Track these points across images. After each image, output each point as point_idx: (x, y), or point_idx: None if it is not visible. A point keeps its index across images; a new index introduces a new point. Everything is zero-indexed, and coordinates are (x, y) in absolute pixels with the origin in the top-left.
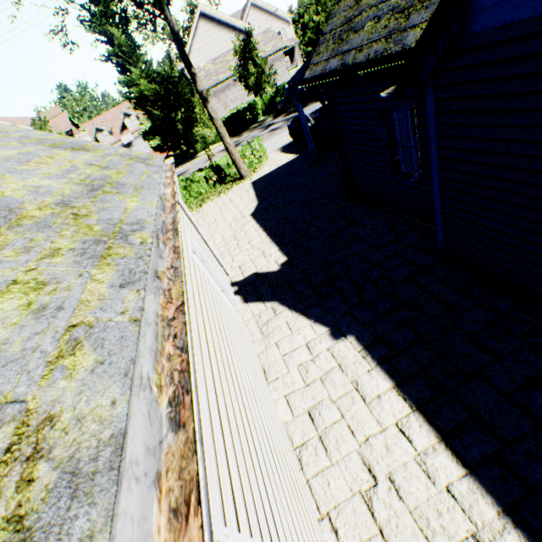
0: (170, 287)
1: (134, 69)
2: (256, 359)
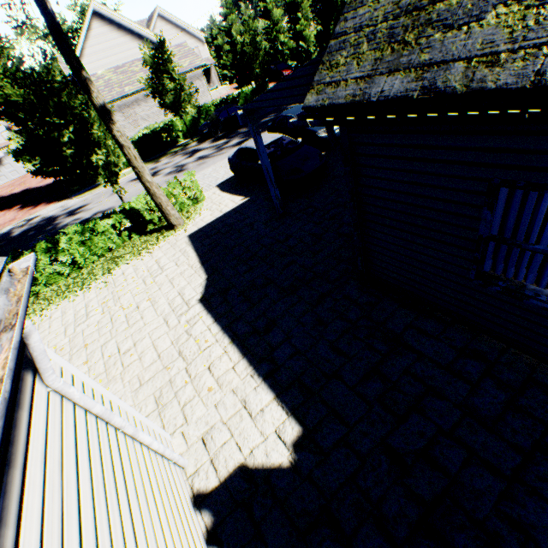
0: None
1: None
2: None
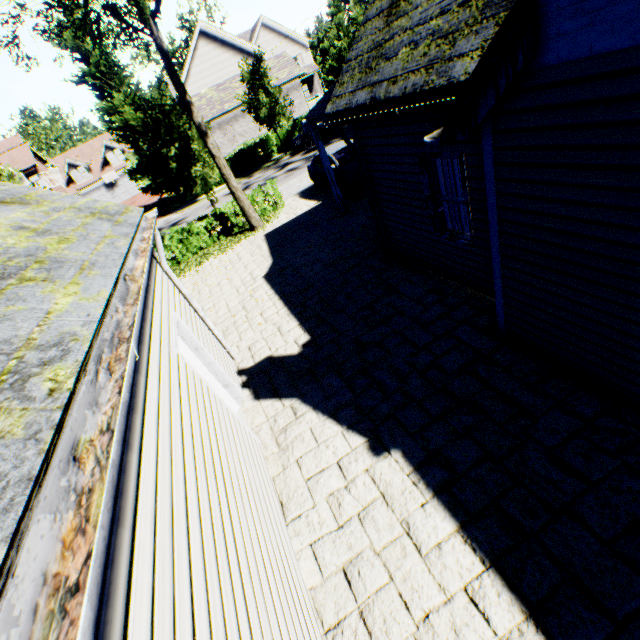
0: (93, 484)
1: (116, 93)
2: (270, 487)
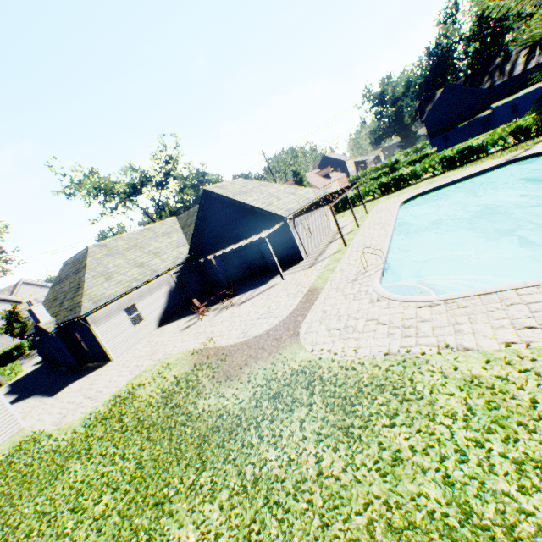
0: None
1: None
2: None
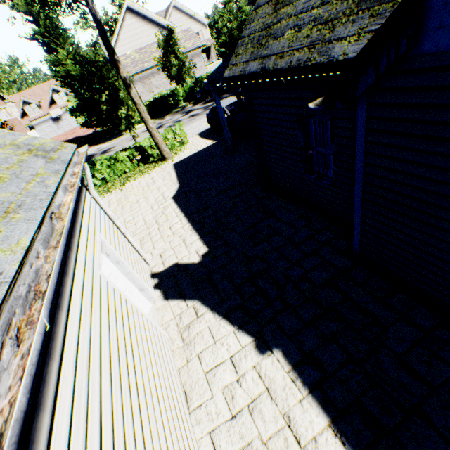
0: None
1: (61, 49)
2: (176, 380)
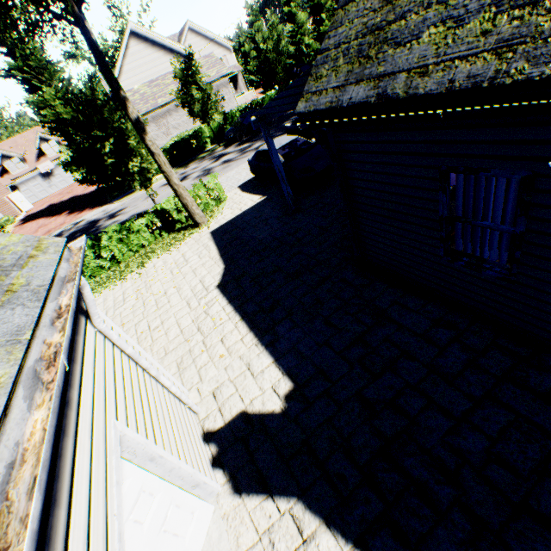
0: None
1: (47, 87)
2: None
